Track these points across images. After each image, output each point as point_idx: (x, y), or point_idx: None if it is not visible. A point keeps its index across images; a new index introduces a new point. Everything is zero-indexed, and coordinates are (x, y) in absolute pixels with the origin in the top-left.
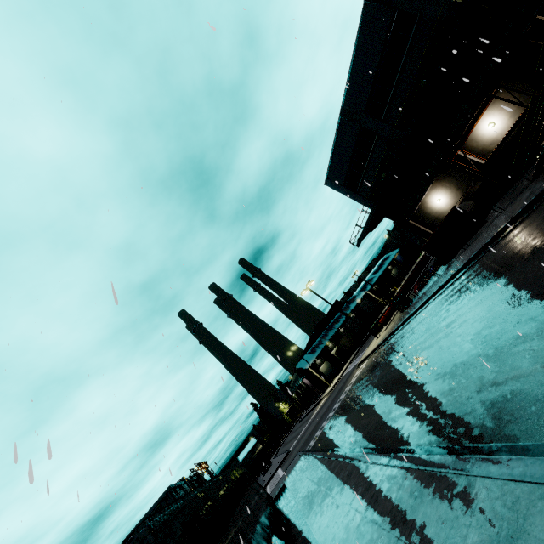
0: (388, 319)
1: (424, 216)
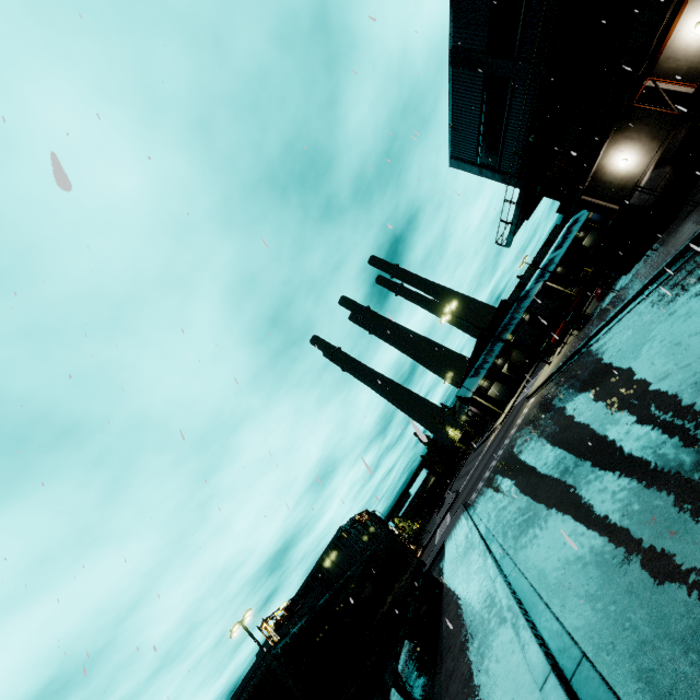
0: (563, 336)
1: (603, 186)
